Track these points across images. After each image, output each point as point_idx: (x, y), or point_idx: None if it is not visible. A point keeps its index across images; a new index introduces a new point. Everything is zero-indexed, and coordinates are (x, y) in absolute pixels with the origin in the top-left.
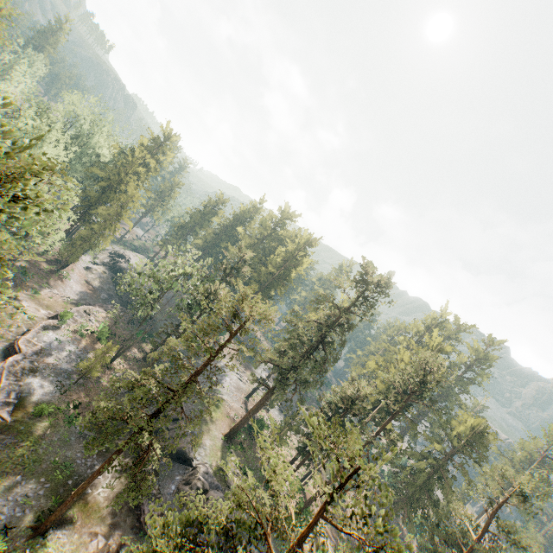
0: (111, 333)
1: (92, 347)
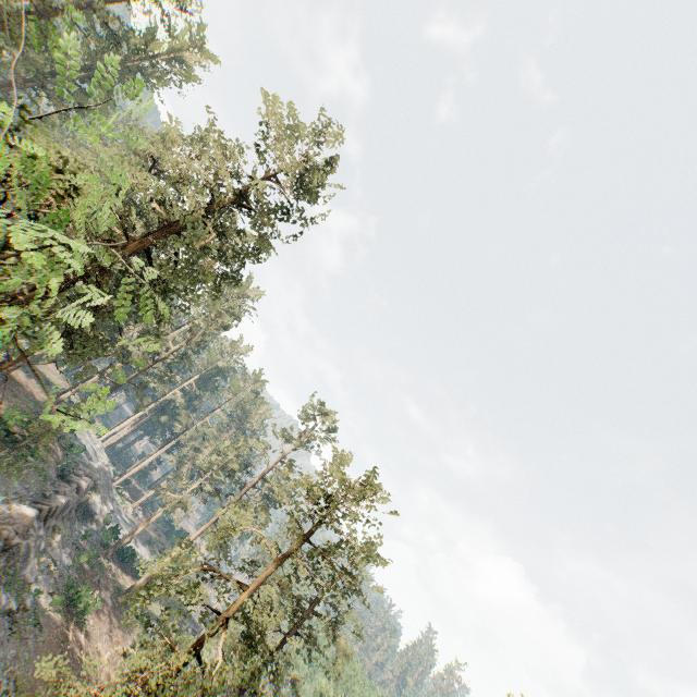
0: None
1: None
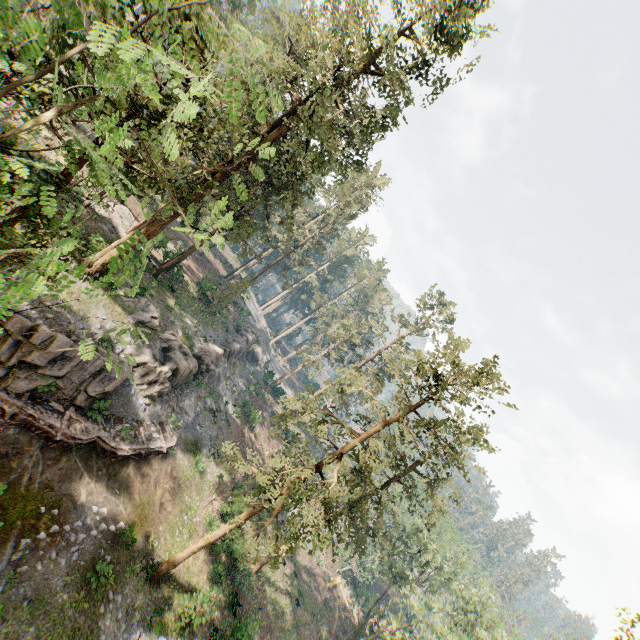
0: None
1: None
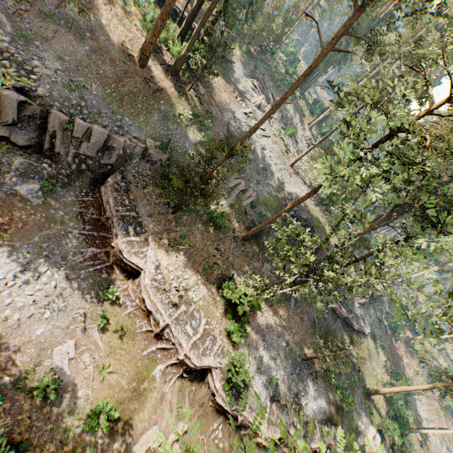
0: (209, 268)
1: (250, 317)
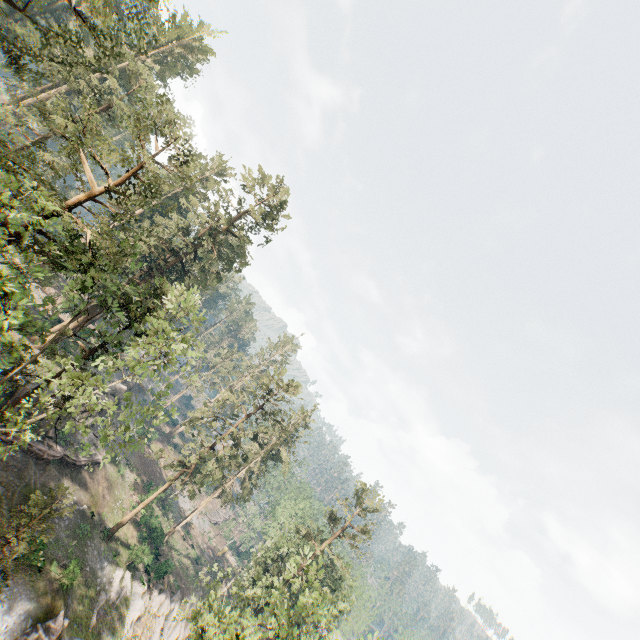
0: None
1: None
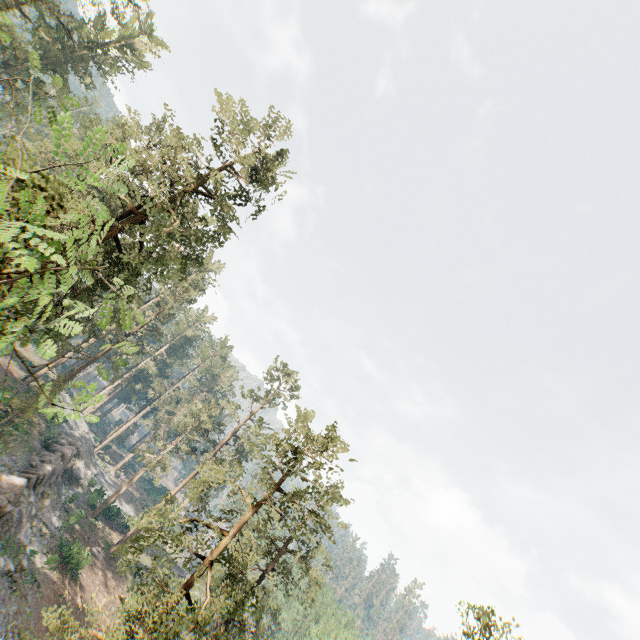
0: None
1: None
